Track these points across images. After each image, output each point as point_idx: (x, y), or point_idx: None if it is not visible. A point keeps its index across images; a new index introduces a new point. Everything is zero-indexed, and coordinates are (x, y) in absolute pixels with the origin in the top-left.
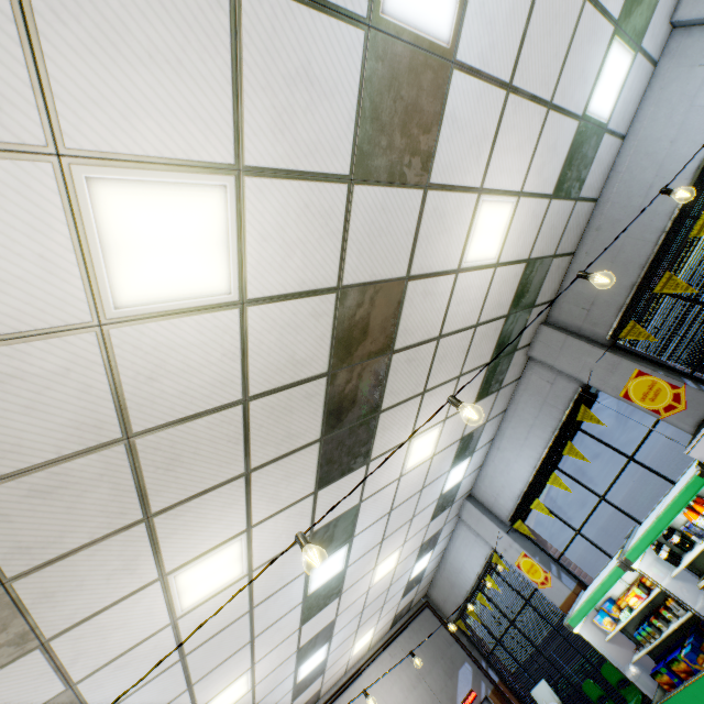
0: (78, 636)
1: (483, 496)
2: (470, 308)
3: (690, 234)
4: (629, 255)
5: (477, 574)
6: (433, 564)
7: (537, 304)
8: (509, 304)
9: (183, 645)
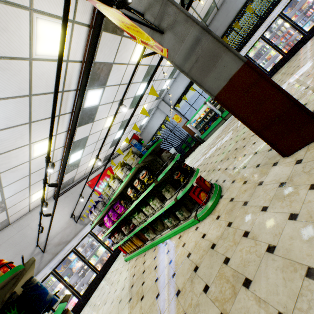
0: (124, 43)
1: (167, 99)
2: (201, 6)
3: (245, 10)
4: (230, 15)
5: (159, 126)
6: (145, 126)
7: (206, 23)
8: (204, 15)
9: (123, 78)
